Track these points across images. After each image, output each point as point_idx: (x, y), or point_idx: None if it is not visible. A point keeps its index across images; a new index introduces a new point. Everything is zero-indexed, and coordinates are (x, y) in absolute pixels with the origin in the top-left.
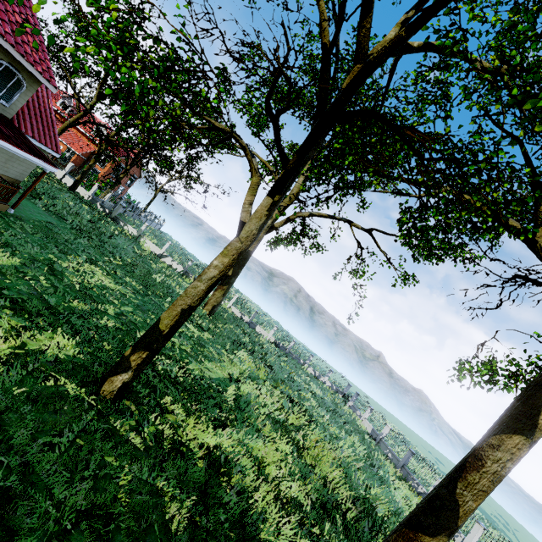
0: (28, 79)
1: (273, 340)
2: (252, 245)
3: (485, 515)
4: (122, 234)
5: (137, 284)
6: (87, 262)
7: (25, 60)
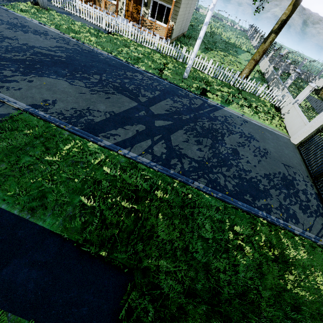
0: None
1: None
2: None
3: None
4: None
5: None
6: None
7: None
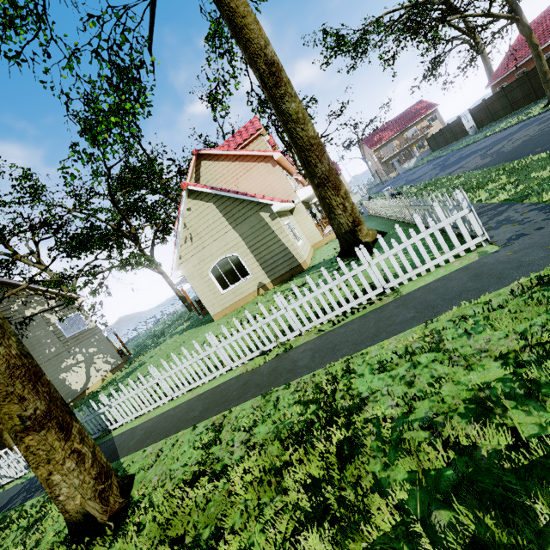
0: None
1: (122, 347)
2: None
3: None
4: None
5: None
6: None
7: None
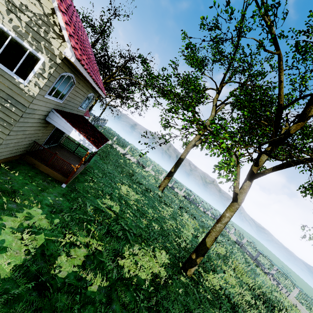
0: (95, 95)
1: (183, 195)
2: (184, 155)
3: (280, 269)
4: (107, 146)
5: (137, 187)
6: (122, 184)
7: (101, 91)
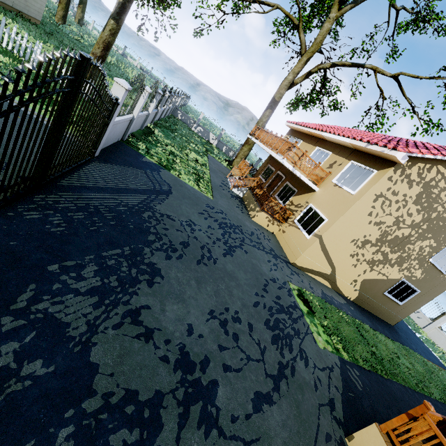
0: None
1: (139, 67)
2: None
3: None
4: None
5: None
6: None
7: None
